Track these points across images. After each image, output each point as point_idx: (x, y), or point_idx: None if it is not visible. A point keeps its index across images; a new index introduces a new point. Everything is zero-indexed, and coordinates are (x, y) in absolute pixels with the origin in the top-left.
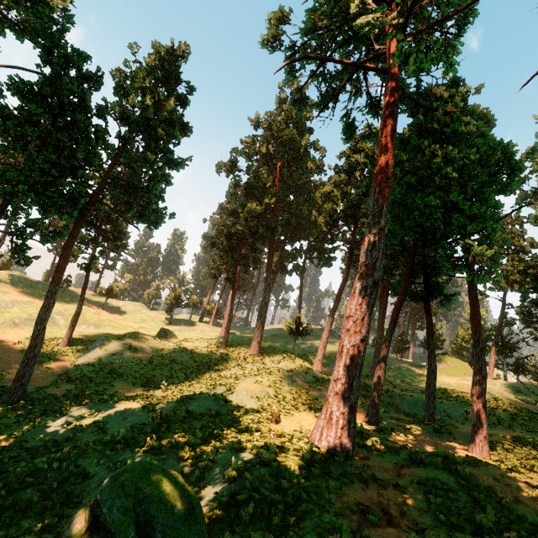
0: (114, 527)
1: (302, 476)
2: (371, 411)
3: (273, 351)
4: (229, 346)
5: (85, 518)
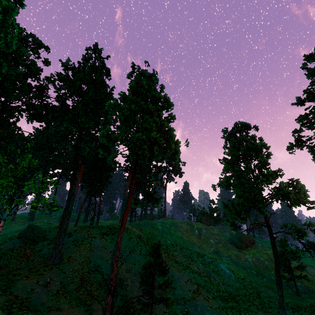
0: (33, 227)
1: (57, 227)
2: (75, 225)
3: (40, 220)
4: (15, 220)
5: (27, 228)
